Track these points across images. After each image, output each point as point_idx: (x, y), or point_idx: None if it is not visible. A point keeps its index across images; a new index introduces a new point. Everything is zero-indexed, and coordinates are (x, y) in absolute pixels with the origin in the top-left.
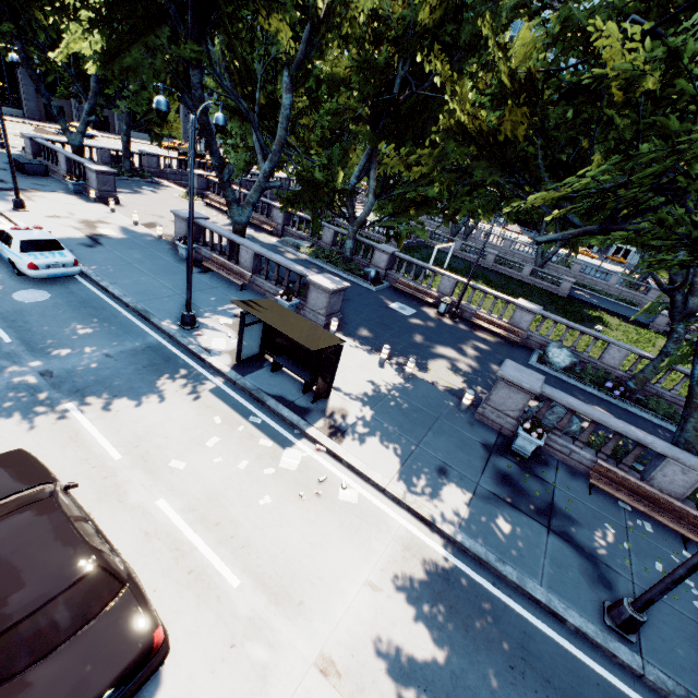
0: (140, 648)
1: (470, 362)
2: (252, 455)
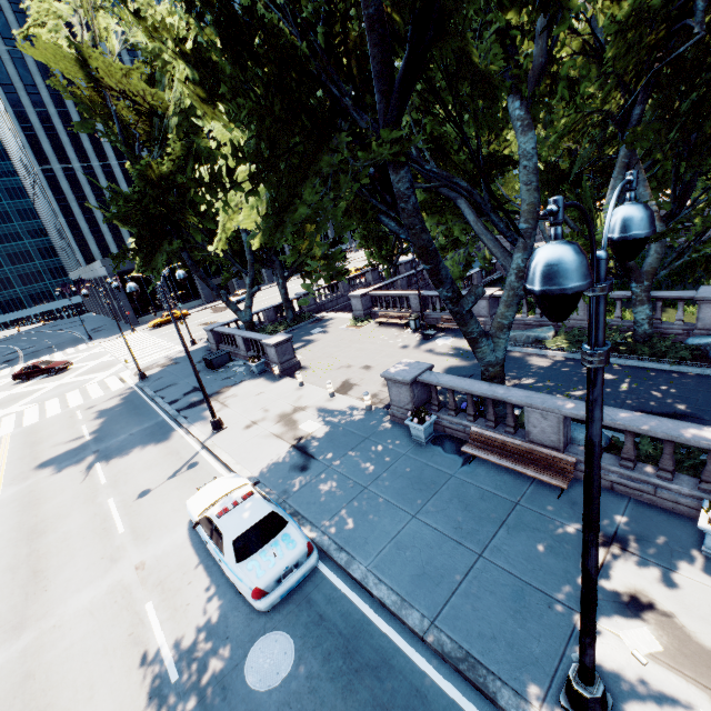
0: None
1: None
2: None
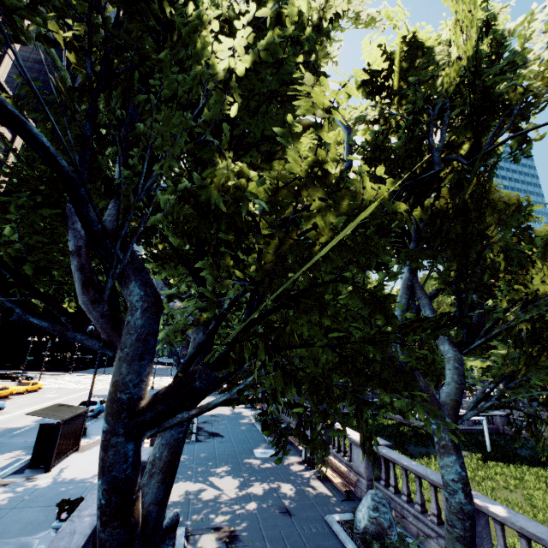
0: None
1: (229, 493)
2: None
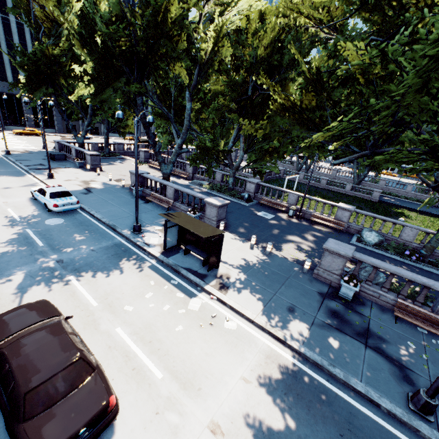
0: (101, 405)
1: (310, 244)
2: (172, 302)
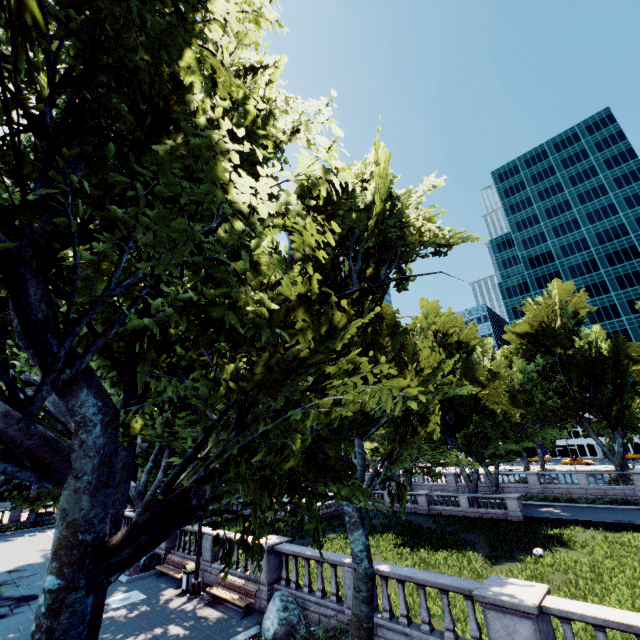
0: None
1: None
2: None
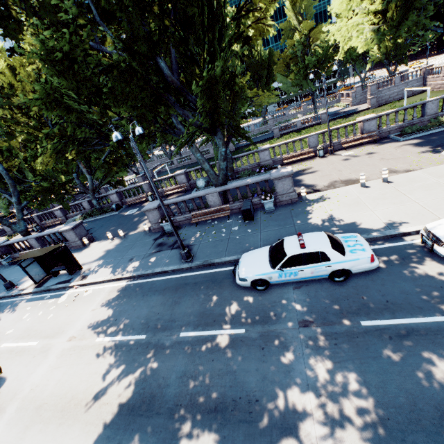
0: None
1: None
2: (45, 308)
